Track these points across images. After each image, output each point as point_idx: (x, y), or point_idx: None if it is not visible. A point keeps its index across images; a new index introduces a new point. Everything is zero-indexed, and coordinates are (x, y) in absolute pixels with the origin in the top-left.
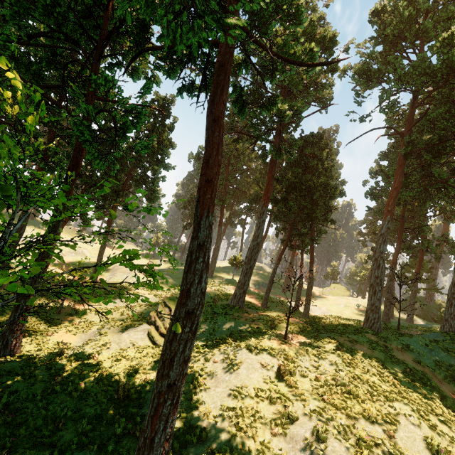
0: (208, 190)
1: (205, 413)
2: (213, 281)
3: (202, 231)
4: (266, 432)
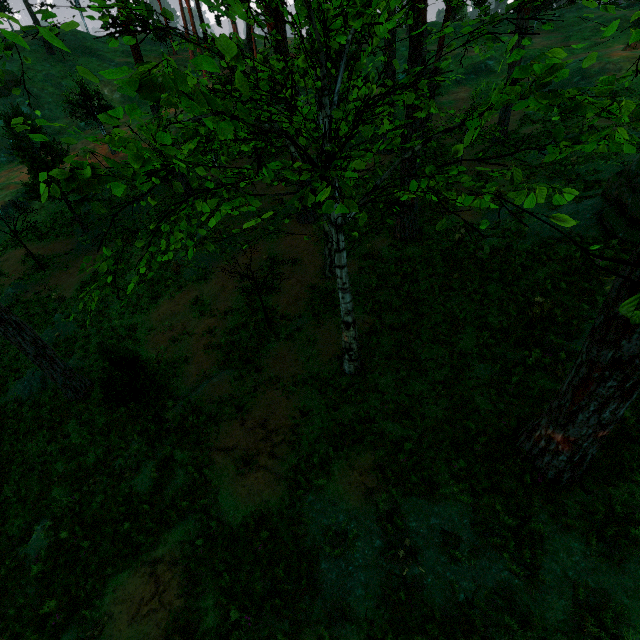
0: None
1: None
2: None
3: None
4: None
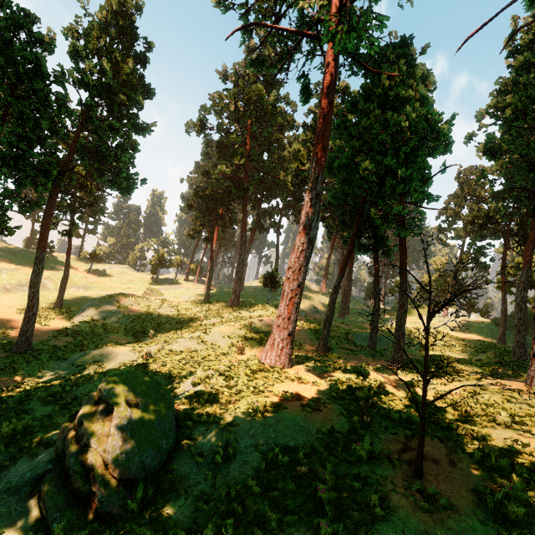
0: None
1: None
2: (238, 313)
3: None
4: None
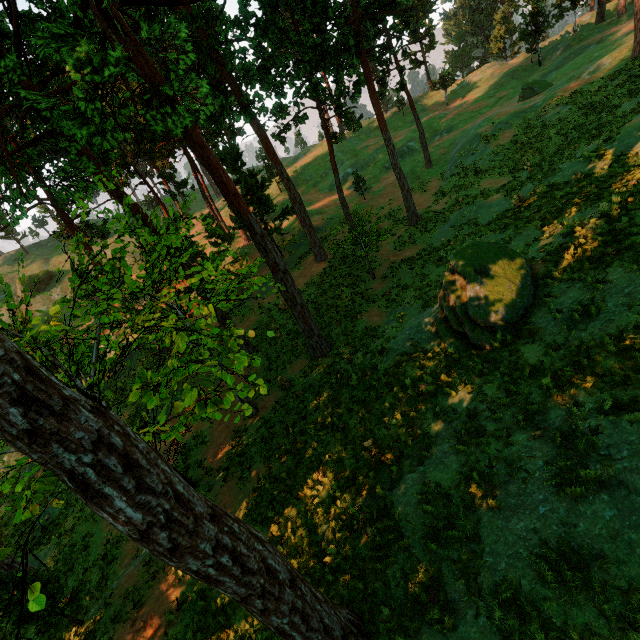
0: None
1: (465, 570)
2: None
3: None
4: None
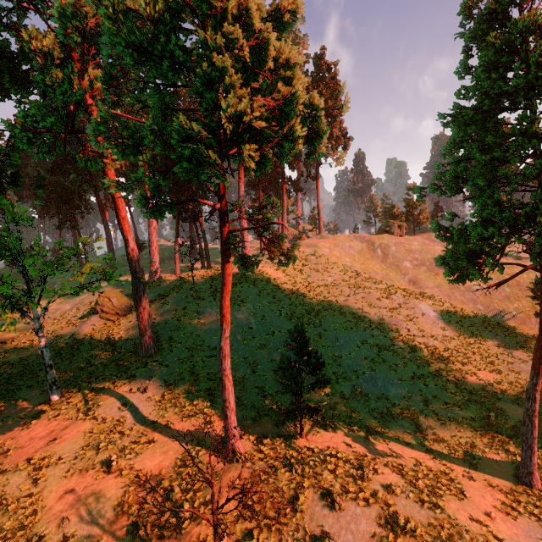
0: (125, 223)
1: (162, 325)
2: (122, 272)
3: (131, 243)
4: (192, 317)
